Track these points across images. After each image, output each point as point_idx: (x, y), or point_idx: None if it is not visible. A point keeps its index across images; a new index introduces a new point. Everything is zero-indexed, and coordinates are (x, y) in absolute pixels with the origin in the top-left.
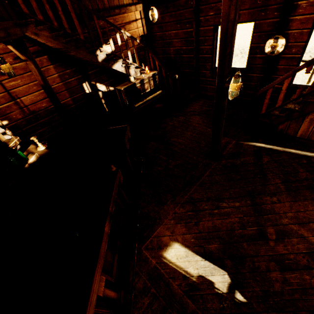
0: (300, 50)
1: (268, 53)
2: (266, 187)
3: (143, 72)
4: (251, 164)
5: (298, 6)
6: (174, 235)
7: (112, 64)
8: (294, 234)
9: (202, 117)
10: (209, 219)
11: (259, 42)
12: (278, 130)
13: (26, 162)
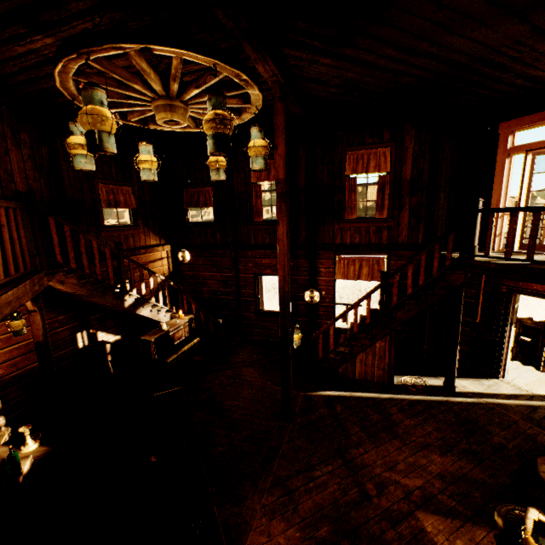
0: (332, 300)
1: (308, 301)
2: (349, 439)
3: (174, 316)
4: (327, 416)
5: (320, 271)
6: (273, 538)
7: (139, 309)
8: (389, 482)
9: (256, 368)
10: (308, 497)
11: (299, 292)
12: (339, 373)
13: (17, 472)
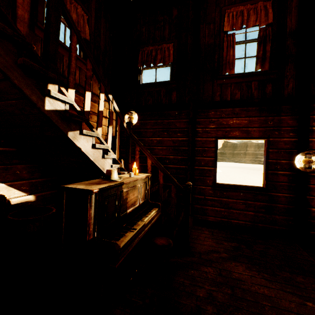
0: None
1: (300, 169)
2: None
3: (121, 171)
4: None
5: (313, 130)
6: None
7: (74, 132)
8: None
9: (248, 264)
10: None
11: (278, 158)
12: None
13: None
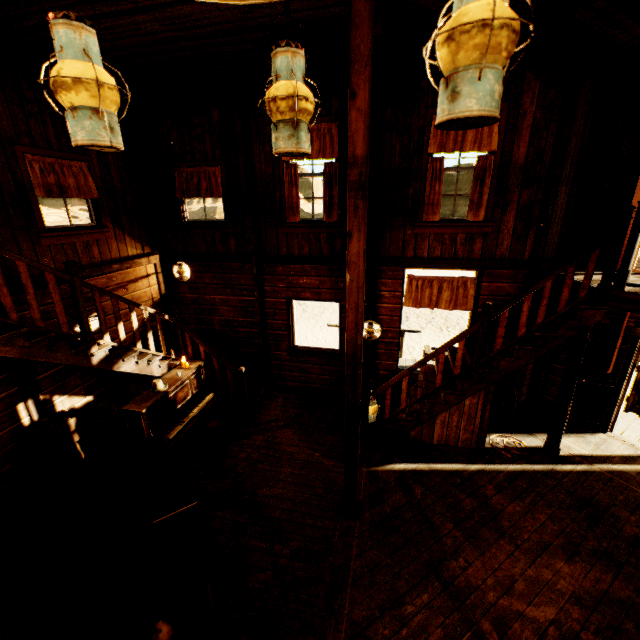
0: (397, 335)
1: (365, 337)
2: (442, 543)
3: (173, 364)
4: (405, 506)
5: (382, 295)
6: None
7: (118, 363)
8: (511, 615)
9: (296, 430)
10: None
11: None
12: (411, 437)
13: None
